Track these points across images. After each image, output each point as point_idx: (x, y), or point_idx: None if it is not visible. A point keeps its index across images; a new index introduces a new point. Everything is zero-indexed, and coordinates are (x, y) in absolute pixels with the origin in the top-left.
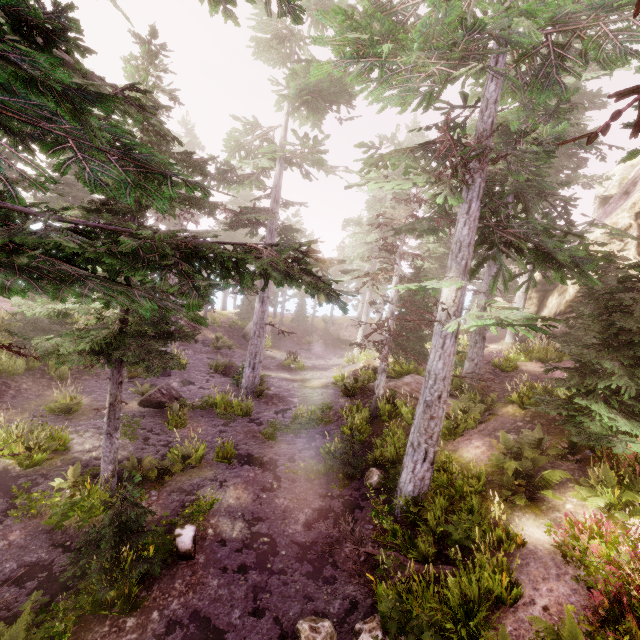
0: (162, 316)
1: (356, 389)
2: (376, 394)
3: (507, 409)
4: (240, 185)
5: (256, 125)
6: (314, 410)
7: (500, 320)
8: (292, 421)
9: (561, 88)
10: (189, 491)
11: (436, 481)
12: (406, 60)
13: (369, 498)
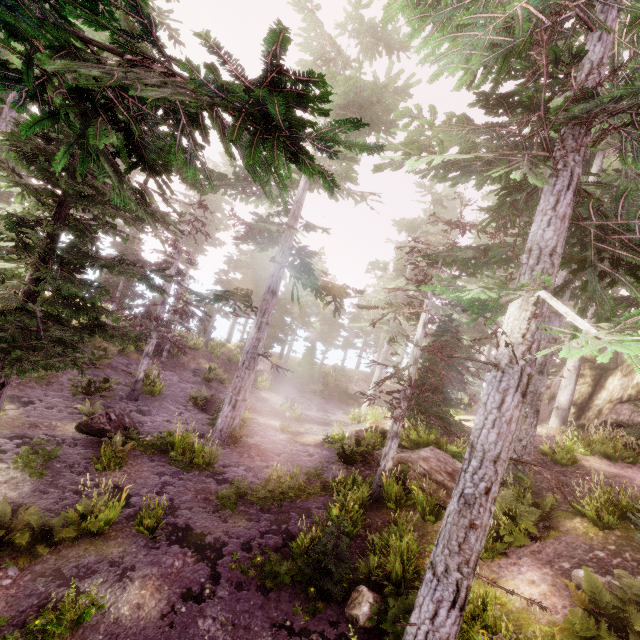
0: (88, 297)
1: (357, 455)
2: (382, 466)
3: (573, 523)
4: (259, 198)
5: None
6: (296, 474)
7: None
8: (265, 485)
9: None
10: (68, 578)
11: None
12: None
13: None
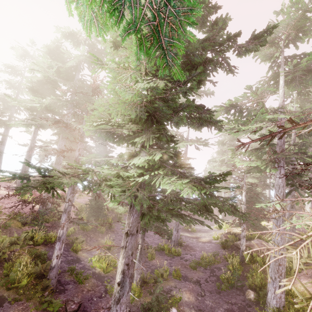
0: None
1: (227, 245)
2: (241, 249)
3: None
4: None
5: (177, 132)
6: (211, 255)
7: (309, 226)
8: (200, 260)
9: (310, 126)
10: (167, 291)
11: (287, 300)
12: (248, 127)
13: (251, 306)
